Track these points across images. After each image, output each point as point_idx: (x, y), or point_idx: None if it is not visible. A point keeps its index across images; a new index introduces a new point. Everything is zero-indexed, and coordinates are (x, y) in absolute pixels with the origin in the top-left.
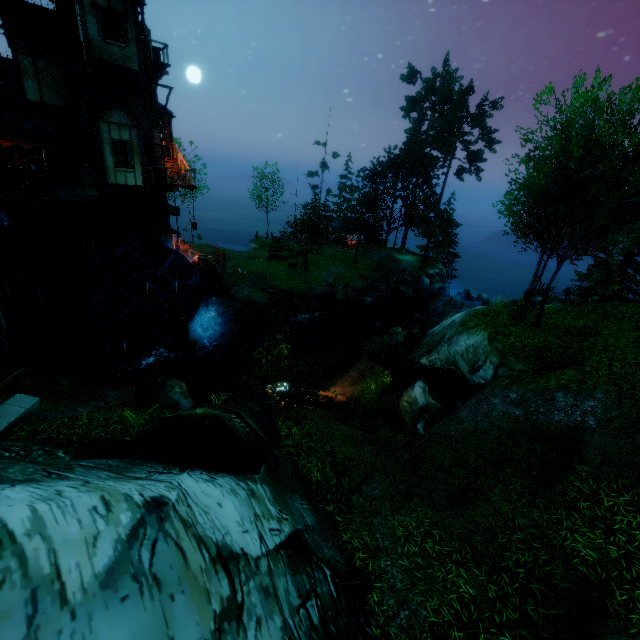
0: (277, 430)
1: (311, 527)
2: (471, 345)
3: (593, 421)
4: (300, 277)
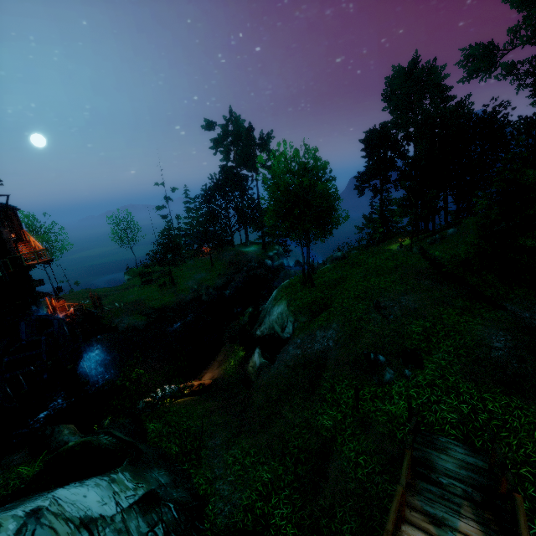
0: (145, 430)
1: (165, 484)
2: (279, 313)
3: (332, 343)
4: (170, 292)
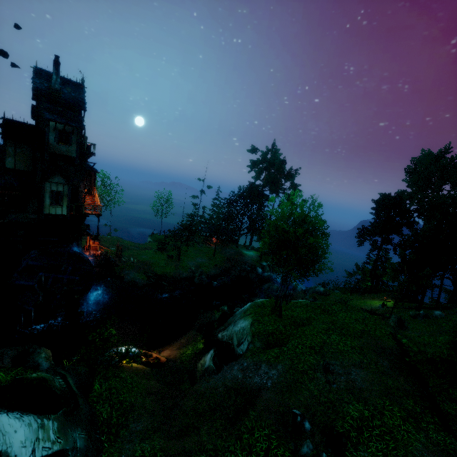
0: (92, 385)
1: (78, 448)
2: (242, 327)
3: (270, 383)
4: (173, 265)
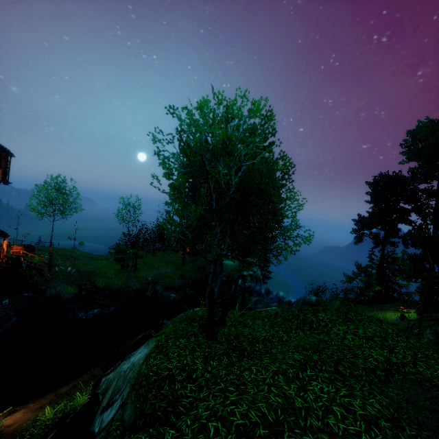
0: None
1: None
2: (133, 363)
3: None
4: (126, 275)
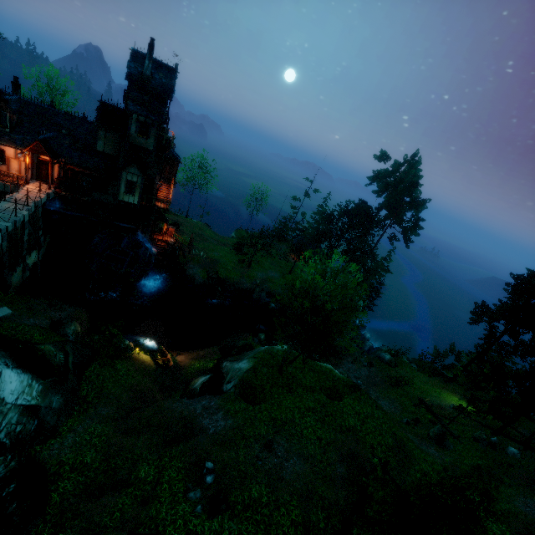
0: (89, 366)
1: (52, 408)
2: (240, 368)
3: (212, 431)
4: (240, 271)
